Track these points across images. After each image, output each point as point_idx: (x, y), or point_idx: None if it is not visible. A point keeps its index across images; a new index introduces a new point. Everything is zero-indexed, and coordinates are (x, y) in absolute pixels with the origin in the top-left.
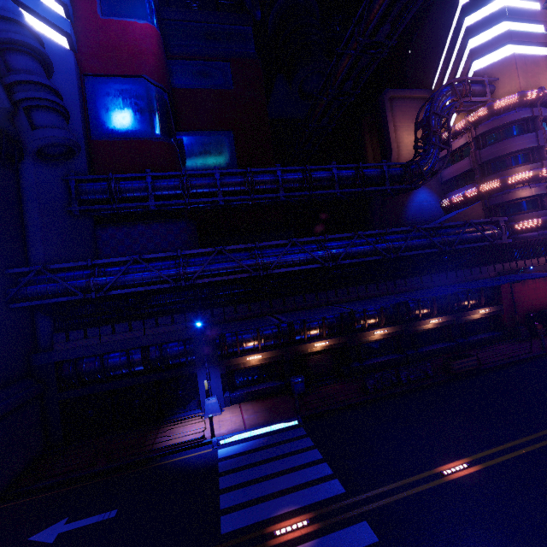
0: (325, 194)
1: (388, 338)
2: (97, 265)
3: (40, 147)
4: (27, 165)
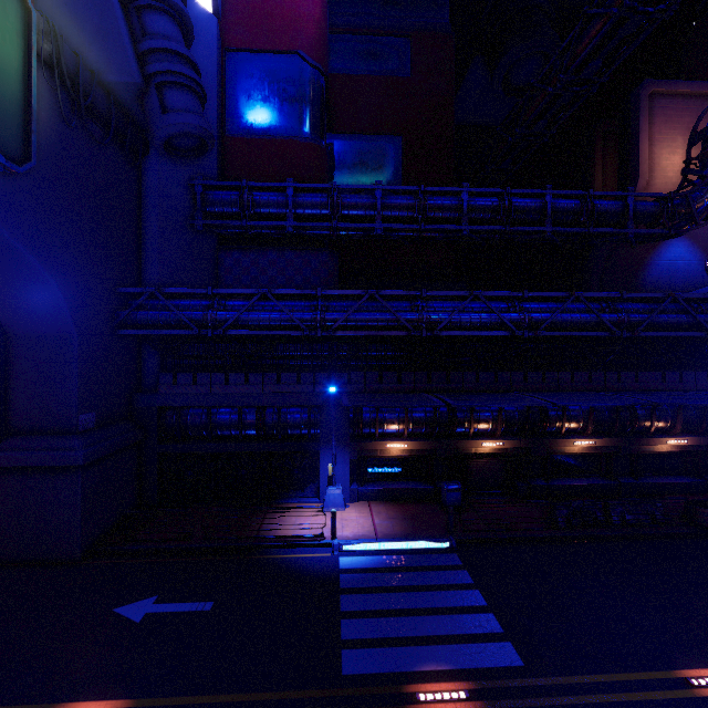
0: (527, 232)
1: (593, 453)
2: (218, 295)
3: (169, 137)
4: (152, 162)
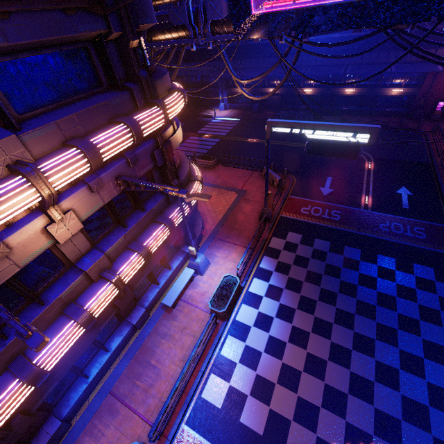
0: None
1: (316, 95)
2: None
3: None
4: None
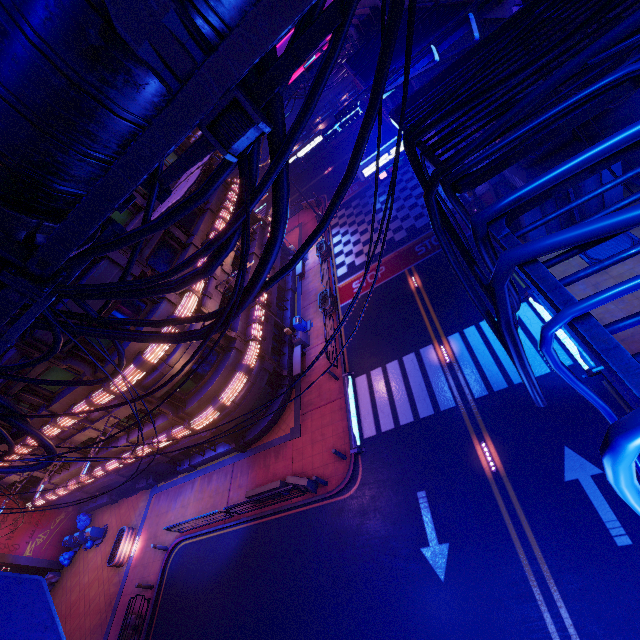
0: None
1: None
2: None
3: None
4: None
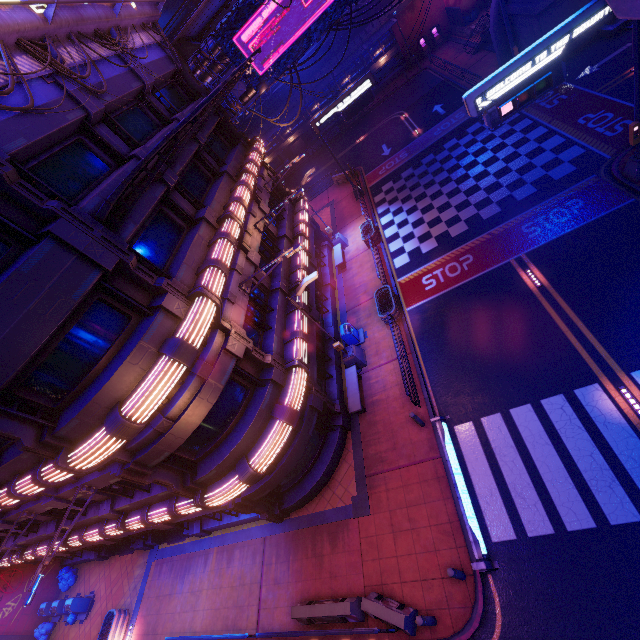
0: None
1: None
2: None
3: None
4: None
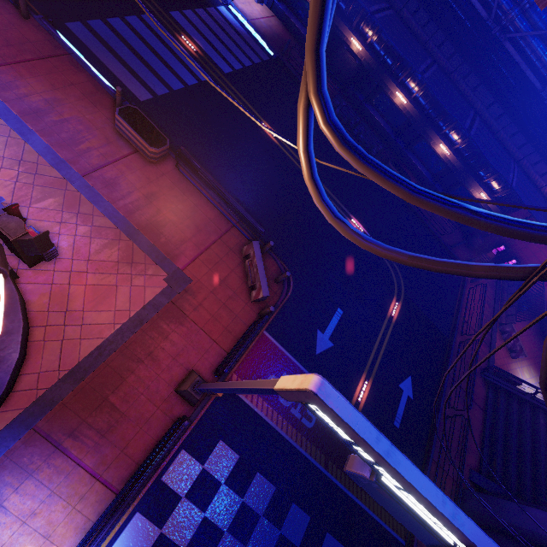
0: None
1: (404, 114)
2: None
3: None
4: None
